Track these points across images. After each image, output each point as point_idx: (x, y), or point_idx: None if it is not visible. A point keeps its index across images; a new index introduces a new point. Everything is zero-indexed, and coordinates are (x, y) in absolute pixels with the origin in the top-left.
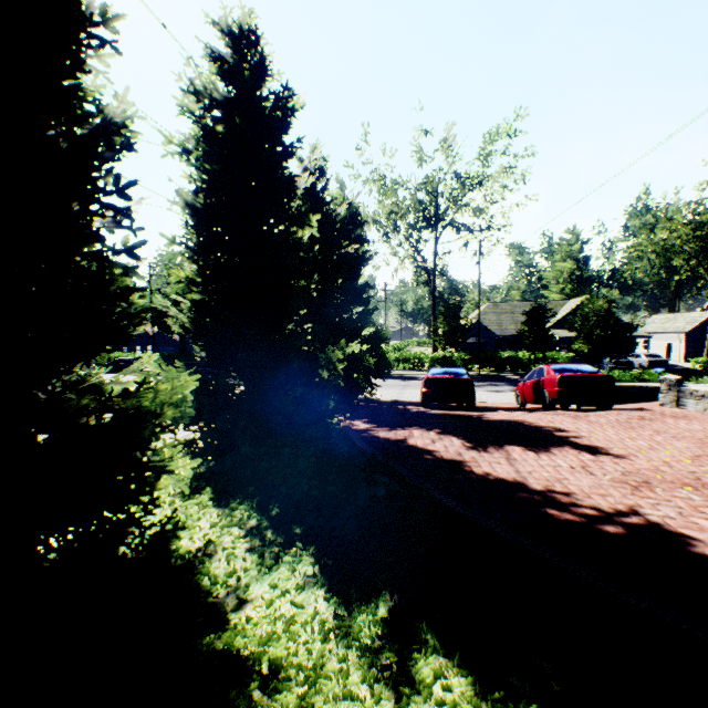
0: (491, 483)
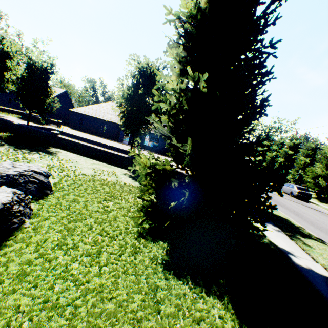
0: None
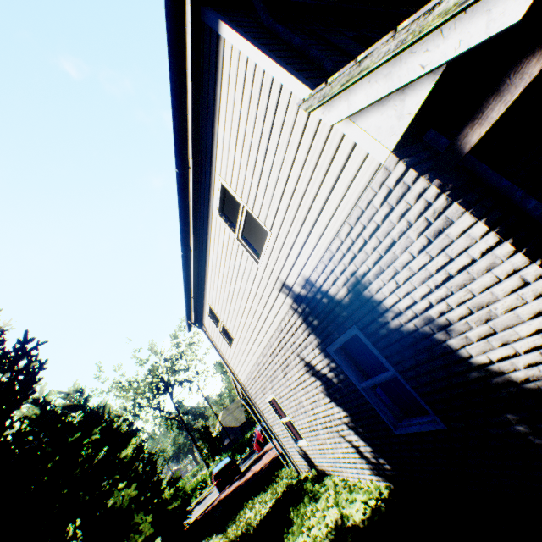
0: (248, 479)
